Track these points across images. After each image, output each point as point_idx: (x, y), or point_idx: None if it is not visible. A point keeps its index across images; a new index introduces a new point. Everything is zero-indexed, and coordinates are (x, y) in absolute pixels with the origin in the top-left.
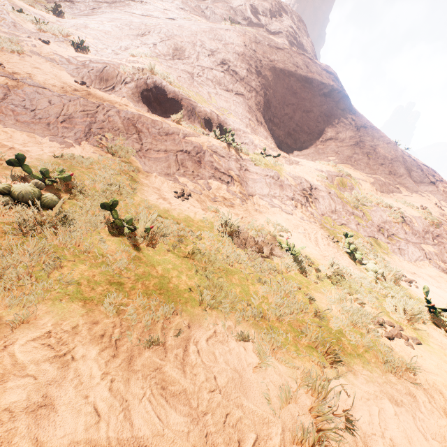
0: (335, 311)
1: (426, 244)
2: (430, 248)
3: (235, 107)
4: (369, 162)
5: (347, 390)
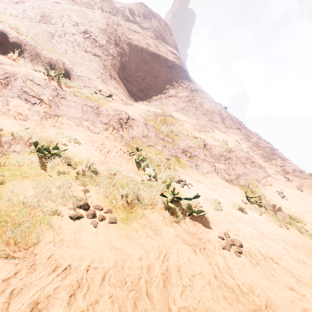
0: (28, 195)
1: (219, 163)
2: (221, 166)
3: (89, 63)
4: (197, 112)
5: None
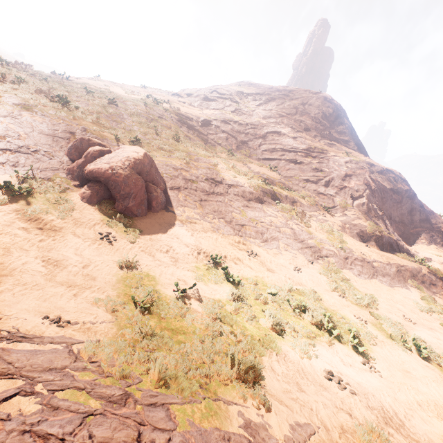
0: None
1: None
2: None
3: (387, 226)
4: (441, 240)
5: None
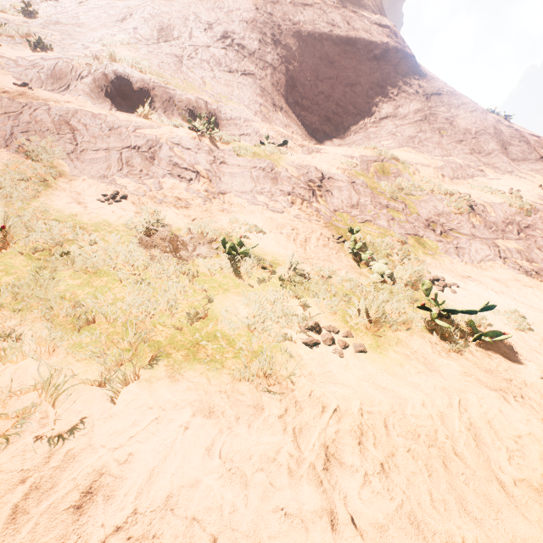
0: (243, 314)
1: (506, 239)
2: (511, 244)
3: (239, 91)
4: (442, 140)
5: (124, 397)
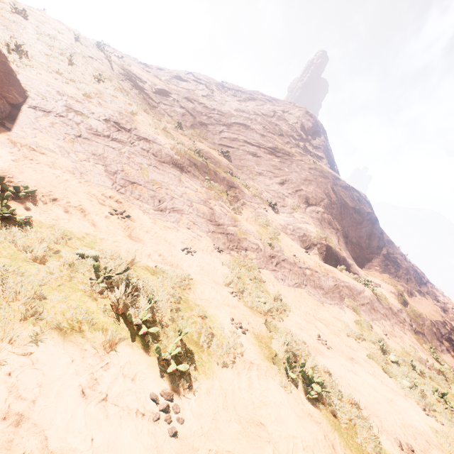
0: None
1: (443, 340)
2: (446, 343)
3: (339, 241)
4: (396, 271)
5: None
